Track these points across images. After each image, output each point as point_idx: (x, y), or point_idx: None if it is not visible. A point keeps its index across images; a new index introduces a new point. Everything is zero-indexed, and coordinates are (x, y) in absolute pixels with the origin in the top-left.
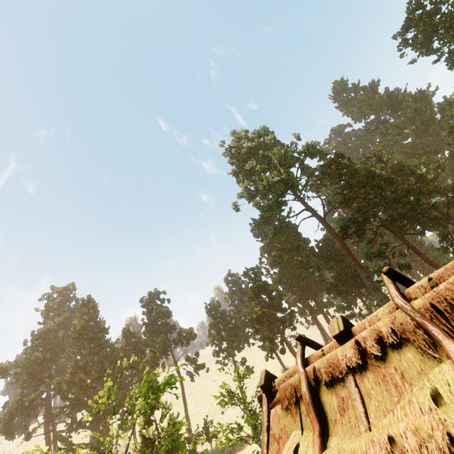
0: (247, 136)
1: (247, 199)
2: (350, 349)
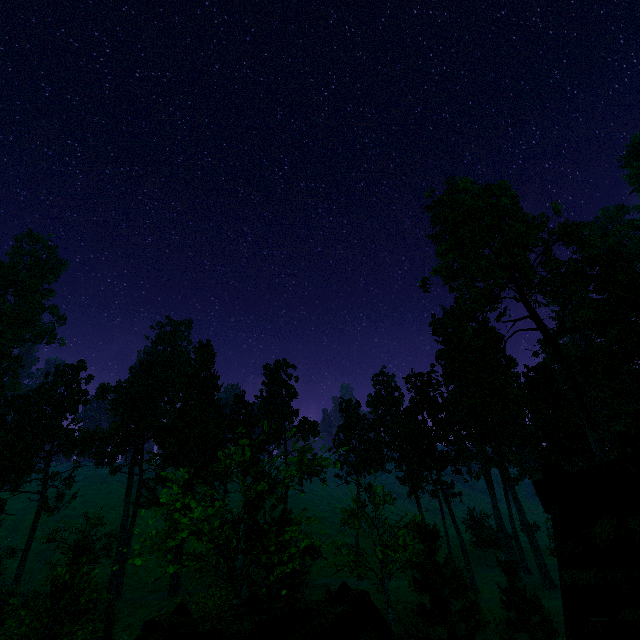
0: (472, 190)
1: (445, 279)
2: None
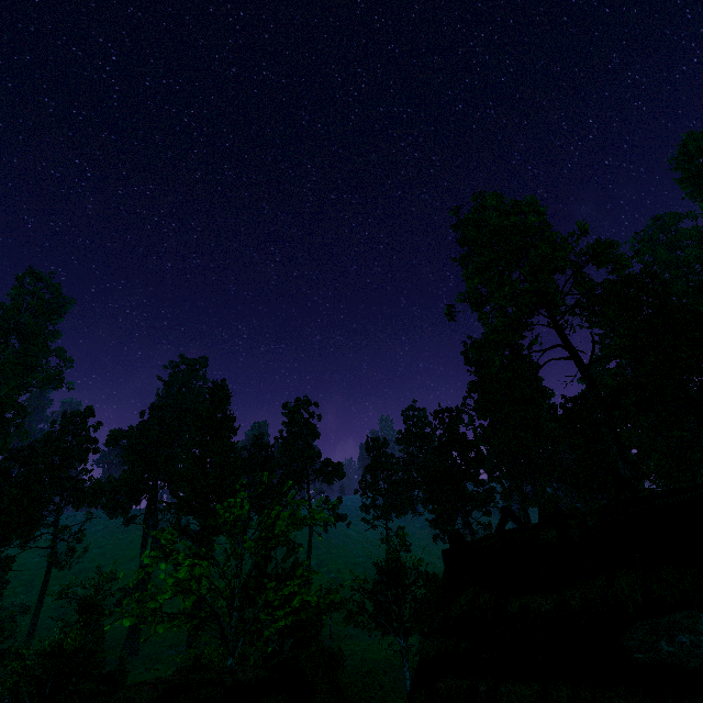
0: (499, 207)
1: (472, 306)
2: (554, 531)
